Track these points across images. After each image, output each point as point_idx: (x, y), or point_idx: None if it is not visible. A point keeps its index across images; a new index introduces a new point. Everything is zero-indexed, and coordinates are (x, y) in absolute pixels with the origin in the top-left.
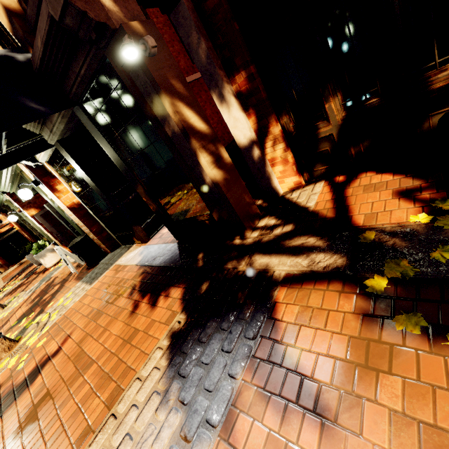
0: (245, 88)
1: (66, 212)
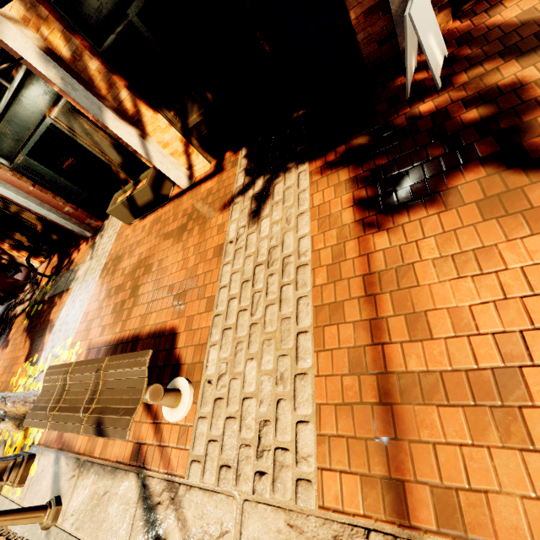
0: None
1: None
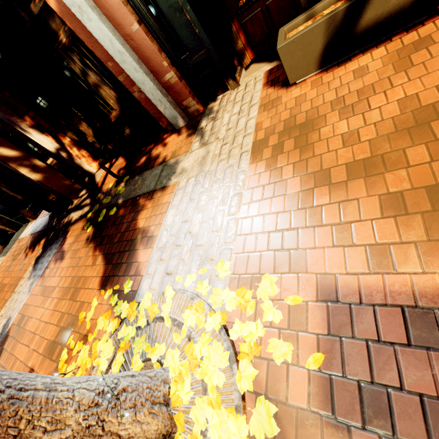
0: (34, 123)
1: None
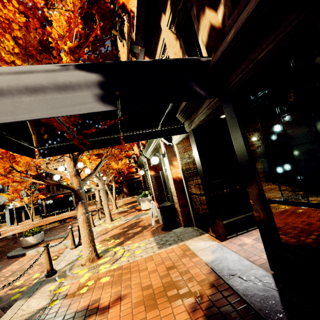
0: None
1: (169, 181)
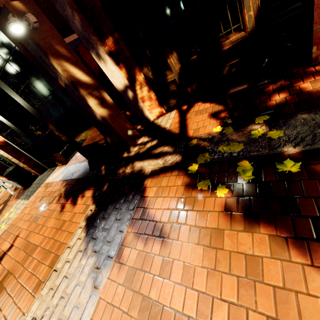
0: (114, 48)
1: None
